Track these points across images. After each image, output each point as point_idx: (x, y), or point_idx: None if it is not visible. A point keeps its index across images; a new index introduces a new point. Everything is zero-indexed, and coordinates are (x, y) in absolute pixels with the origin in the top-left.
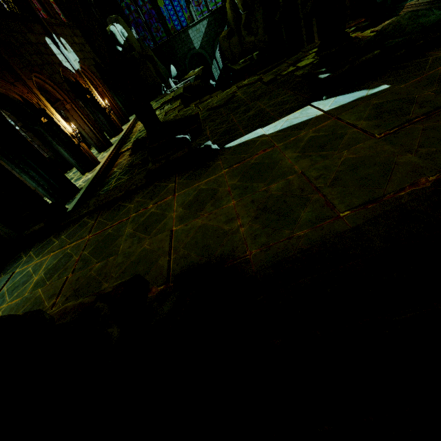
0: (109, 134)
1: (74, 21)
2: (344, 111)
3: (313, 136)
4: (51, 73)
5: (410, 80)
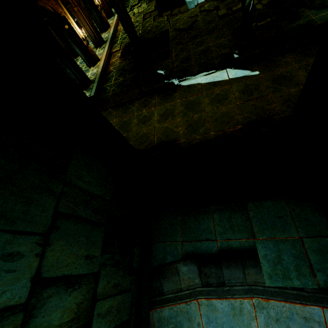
0: (100, 29)
1: (119, 17)
2: (235, 82)
3: (218, 93)
4: None
5: (267, 73)
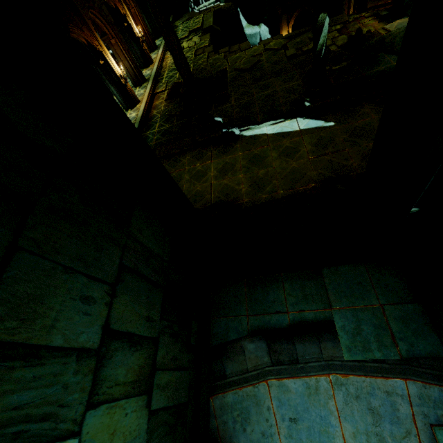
0: (141, 65)
1: (173, 58)
2: (307, 134)
3: (288, 146)
4: (100, 5)
5: (343, 125)
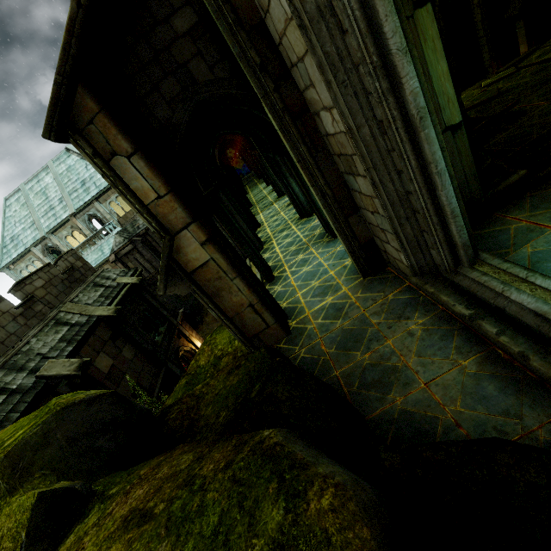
0: (281, 191)
1: None
2: None
3: None
4: None
5: None
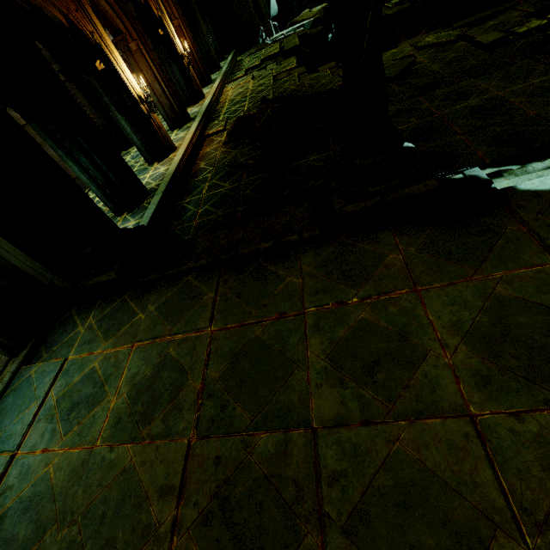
0: (184, 101)
1: None
2: None
3: None
4: None
5: None
